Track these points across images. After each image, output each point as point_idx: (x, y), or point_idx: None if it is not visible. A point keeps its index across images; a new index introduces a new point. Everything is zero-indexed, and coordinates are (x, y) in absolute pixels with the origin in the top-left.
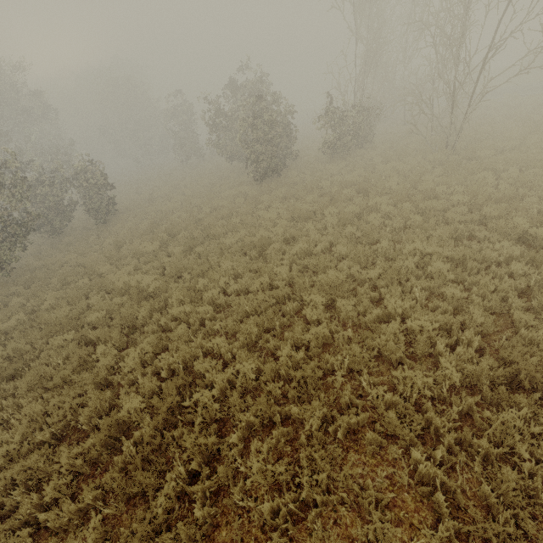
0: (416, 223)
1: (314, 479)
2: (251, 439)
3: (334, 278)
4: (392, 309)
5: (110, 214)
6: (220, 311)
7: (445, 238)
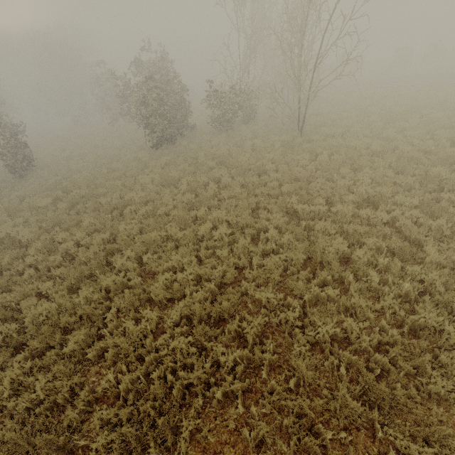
0: (235, 194)
1: (51, 385)
2: (39, 358)
3: (147, 238)
4: (178, 263)
5: (27, 169)
6: (71, 260)
7: (245, 208)
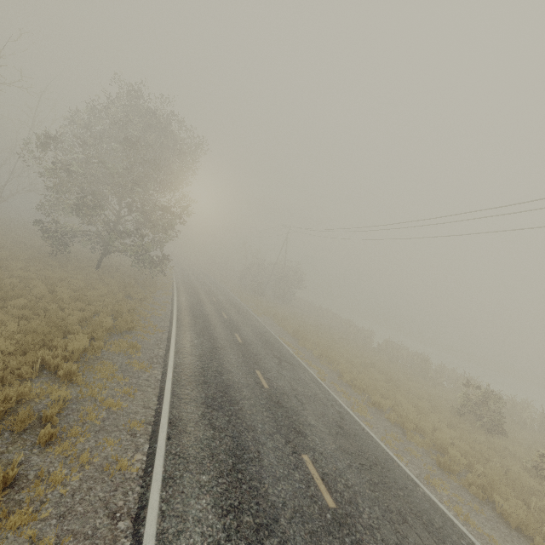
0: None
1: None
2: None
3: None
4: None
5: None
6: None
7: None
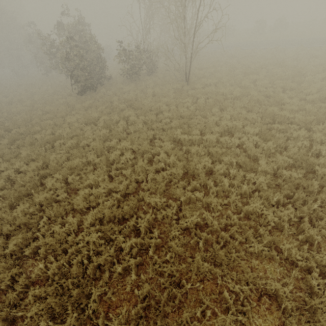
0: (138, 129)
1: None
2: None
3: (71, 164)
4: (94, 181)
5: None
6: (13, 183)
7: (145, 139)
